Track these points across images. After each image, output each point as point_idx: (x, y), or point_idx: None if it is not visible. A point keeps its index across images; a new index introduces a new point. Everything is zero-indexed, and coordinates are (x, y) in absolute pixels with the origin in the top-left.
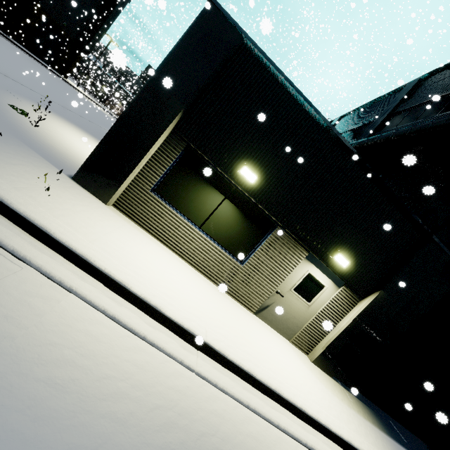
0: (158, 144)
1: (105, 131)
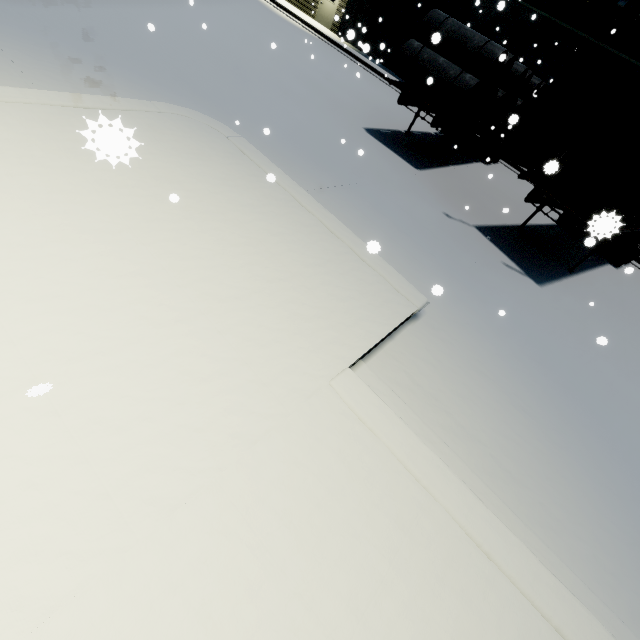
0: None
1: None
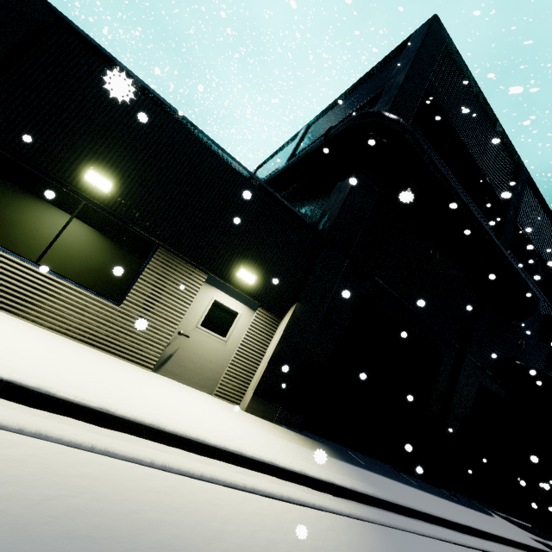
0: None
1: None
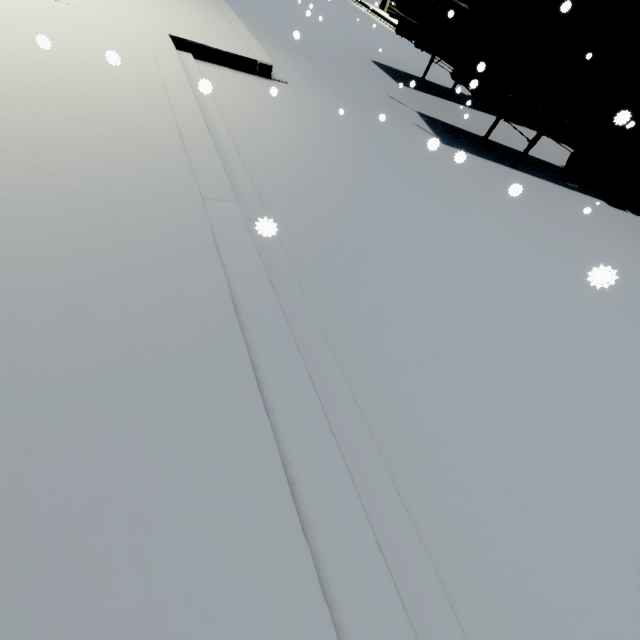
0: None
1: None
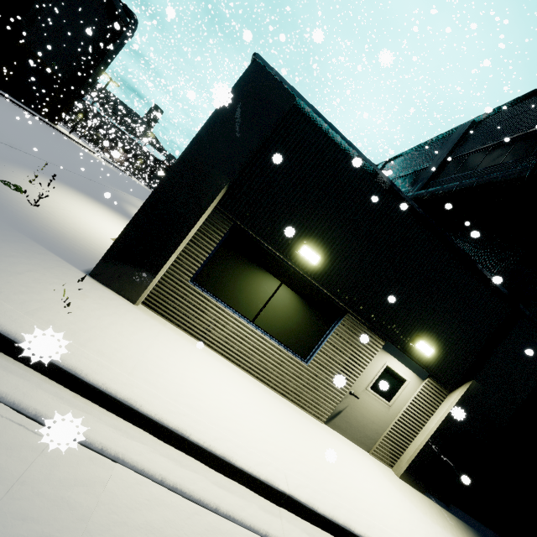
0: (198, 225)
1: (111, 191)
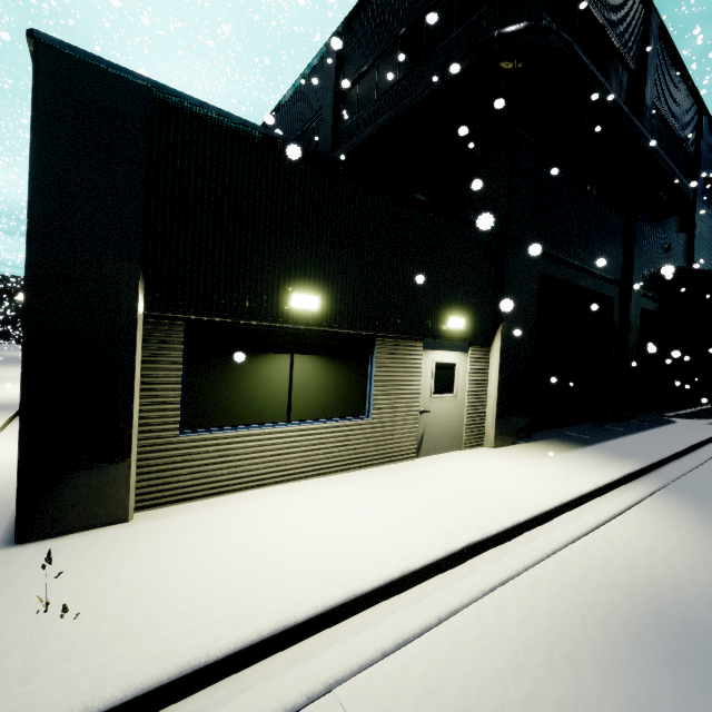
0: (140, 356)
1: None
